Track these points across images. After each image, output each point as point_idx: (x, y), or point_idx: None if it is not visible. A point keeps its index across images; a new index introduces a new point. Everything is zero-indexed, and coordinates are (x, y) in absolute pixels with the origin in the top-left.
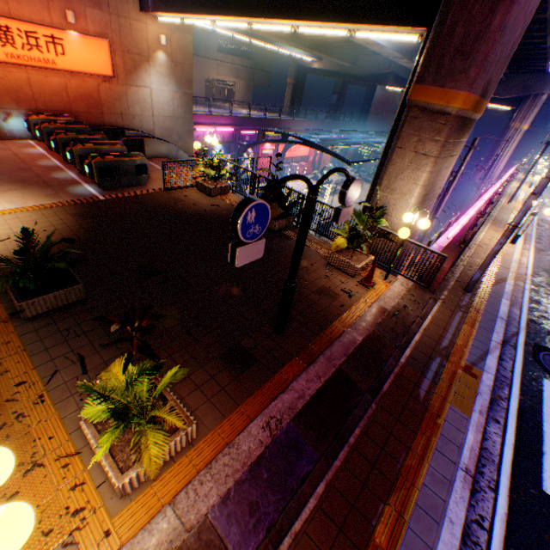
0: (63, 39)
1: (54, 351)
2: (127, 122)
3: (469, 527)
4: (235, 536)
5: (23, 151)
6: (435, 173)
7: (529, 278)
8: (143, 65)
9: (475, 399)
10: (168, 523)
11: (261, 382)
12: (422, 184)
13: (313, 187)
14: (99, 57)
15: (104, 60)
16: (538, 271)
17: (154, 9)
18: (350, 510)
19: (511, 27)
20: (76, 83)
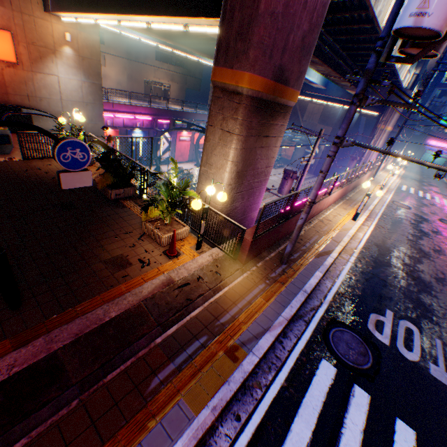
0: None
1: None
2: (34, 103)
3: None
4: None
5: None
6: (244, 150)
7: (358, 251)
8: (50, 56)
9: (219, 390)
10: None
11: None
12: (231, 159)
13: None
14: (1, 45)
15: (7, 48)
16: (369, 246)
17: (53, 9)
18: None
19: (287, 15)
20: None
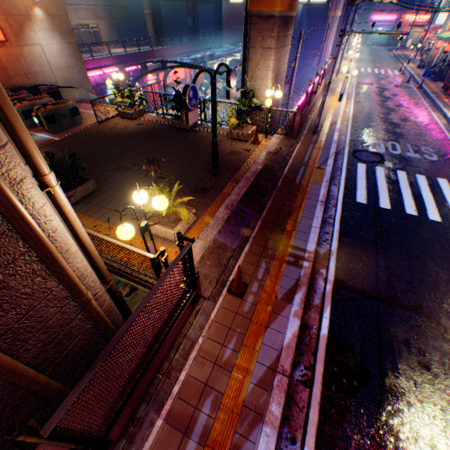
0: None
1: (100, 212)
2: (33, 80)
3: (325, 220)
4: (229, 241)
5: None
6: (277, 60)
7: (351, 119)
8: (27, 24)
9: (323, 178)
10: (200, 243)
11: (216, 196)
12: (272, 69)
13: (213, 76)
14: None
15: None
16: (356, 114)
17: None
18: (274, 225)
19: None
20: None
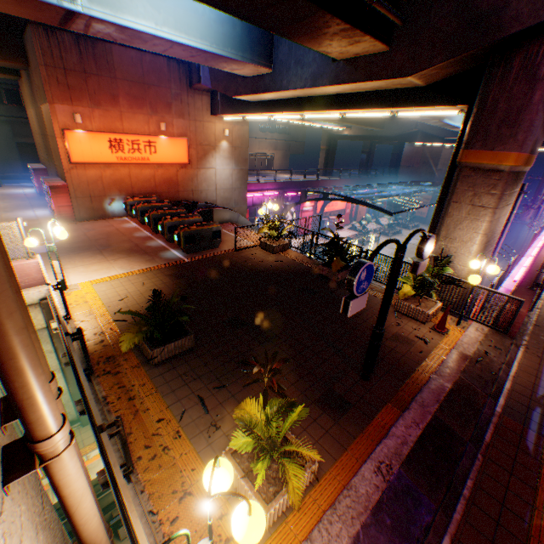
0: (156, 142)
1: (179, 392)
2: (196, 196)
3: None
4: None
5: (122, 226)
6: (494, 221)
7: None
8: (211, 152)
9: None
10: None
11: (361, 427)
12: (482, 232)
13: (401, 247)
14: (179, 151)
15: (183, 153)
16: None
17: (222, 113)
18: None
19: None
20: (162, 172)
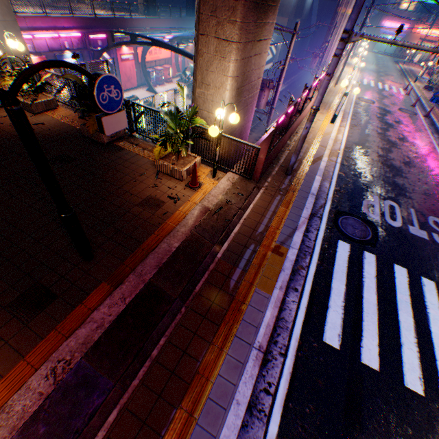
0: None
1: None
2: None
3: (258, 397)
4: None
5: None
6: (242, 61)
7: (342, 152)
8: None
9: (279, 276)
10: None
11: (58, 322)
12: (231, 75)
13: None
14: None
15: None
16: (349, 145)
17: None
18: (141, 429)
19: None
20: None
